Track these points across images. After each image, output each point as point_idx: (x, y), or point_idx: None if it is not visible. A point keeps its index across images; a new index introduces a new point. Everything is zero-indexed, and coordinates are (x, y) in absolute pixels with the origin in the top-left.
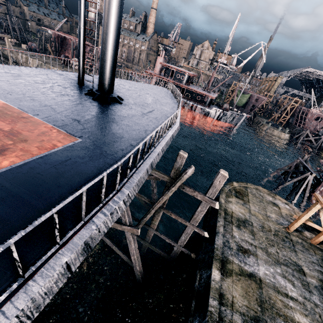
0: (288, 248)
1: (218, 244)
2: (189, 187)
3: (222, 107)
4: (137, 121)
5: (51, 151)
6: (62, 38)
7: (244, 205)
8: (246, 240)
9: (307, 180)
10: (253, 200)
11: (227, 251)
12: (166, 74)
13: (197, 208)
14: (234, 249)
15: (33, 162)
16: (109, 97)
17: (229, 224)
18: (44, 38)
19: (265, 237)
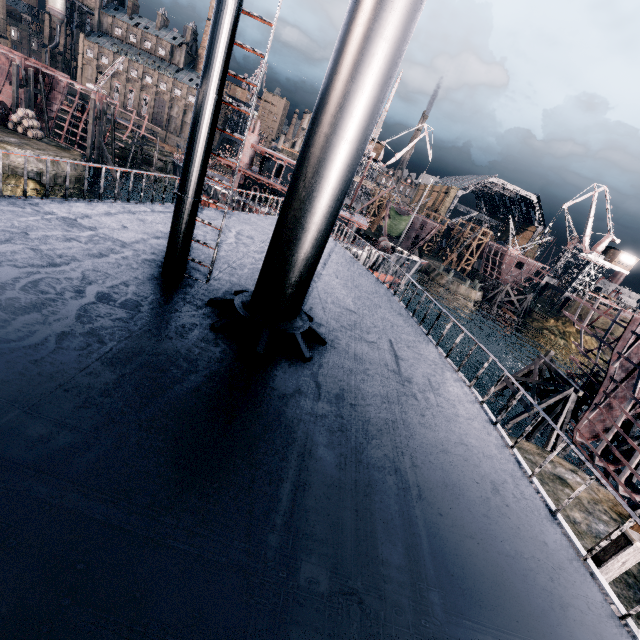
0: None
1: None
2: None
3: (378, 245)
4: (436, 440)
5: None
6: None
7: None
8: None
9: (569, 402)
10: None
11: None
12: (266, 172)
13: None
14: None
15: None
16: (299, 333)
17: None
18: None
19: None
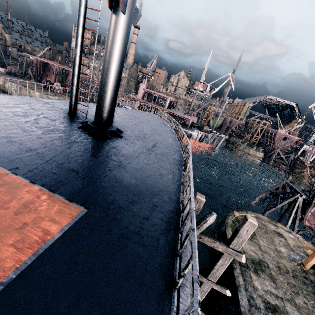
0: (313, 294)
1: (244, 305)
2: (207, 236)
3: (203, 130)
4: (146, 162)
5: (41, 250)
6: (45, 64)
7: (252, 239)
8: (269, 291)
9: (298, 202)
10: (259, 232)
11: (256, 313)
12: (149, 99)
13: (217, 261)
14: (262, 308)
15: (3, 296)
16: (108, 130)
17: (246, 270)
18: (25, 63)
19: (287, 283)
